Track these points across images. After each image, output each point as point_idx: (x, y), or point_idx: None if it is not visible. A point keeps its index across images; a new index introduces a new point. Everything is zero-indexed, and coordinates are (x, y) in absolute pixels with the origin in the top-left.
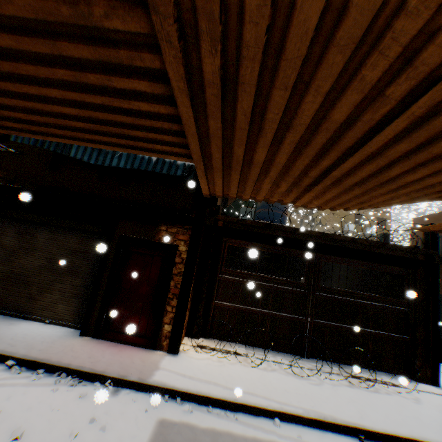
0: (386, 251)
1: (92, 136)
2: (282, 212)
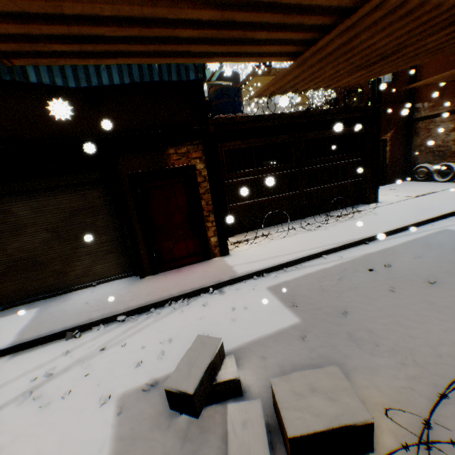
0: (348, 115)
1: (187, 48)
2: (239, 99)
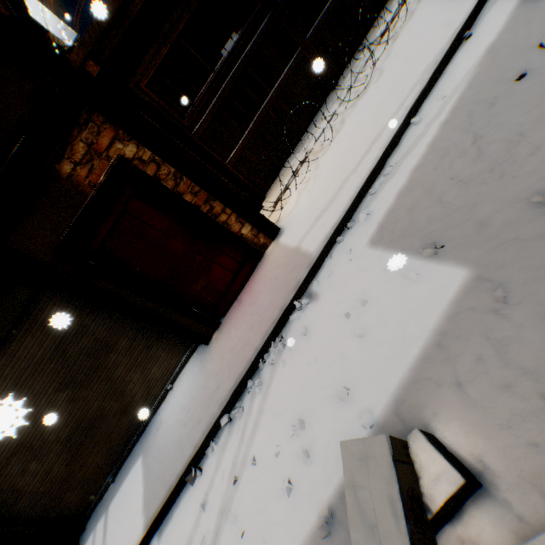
0: None
1: None
2: None
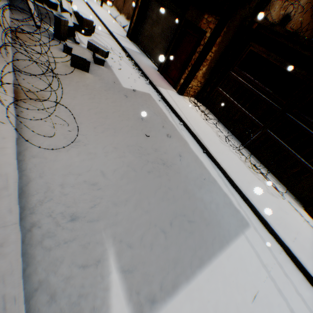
0: None
1: None
2: None
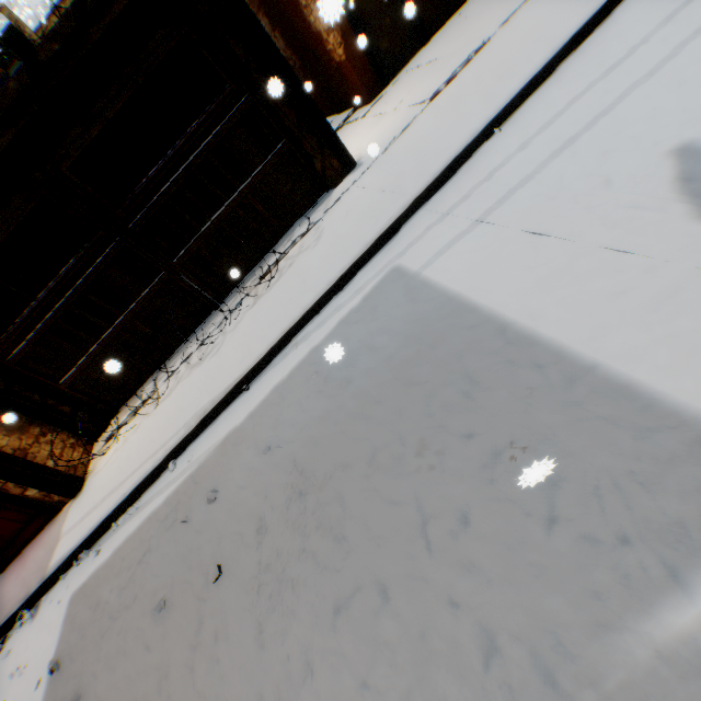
0: (109, 17)
1: None
2: None
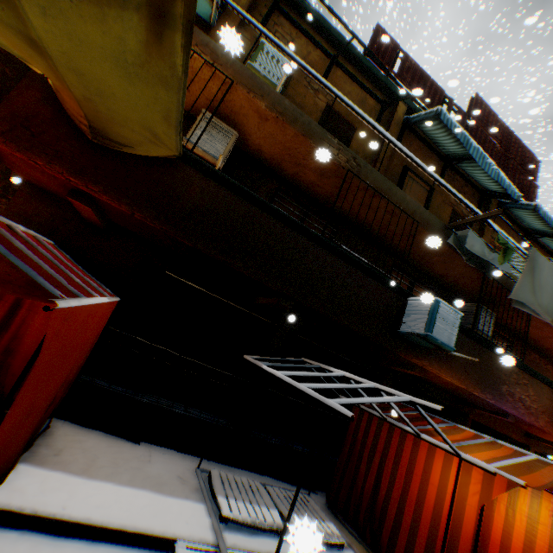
0: None
1: None
2: None
